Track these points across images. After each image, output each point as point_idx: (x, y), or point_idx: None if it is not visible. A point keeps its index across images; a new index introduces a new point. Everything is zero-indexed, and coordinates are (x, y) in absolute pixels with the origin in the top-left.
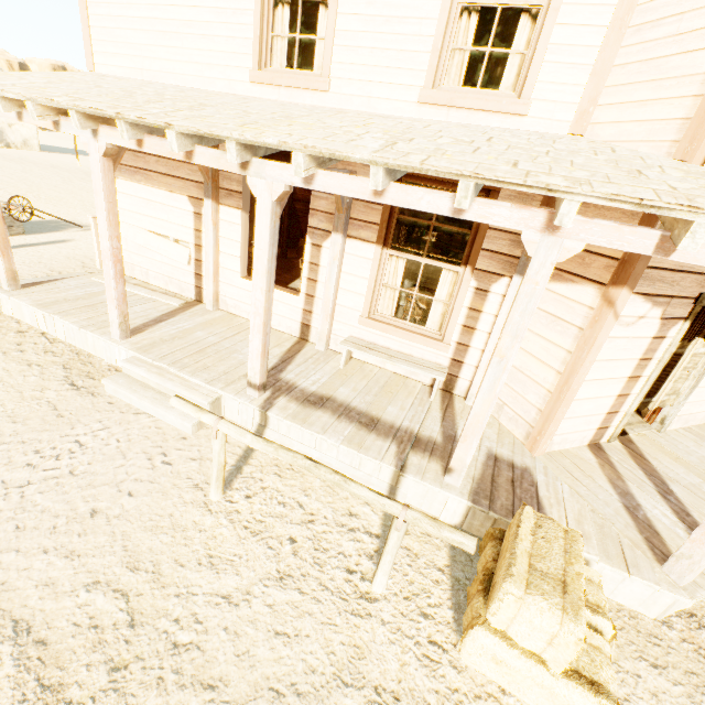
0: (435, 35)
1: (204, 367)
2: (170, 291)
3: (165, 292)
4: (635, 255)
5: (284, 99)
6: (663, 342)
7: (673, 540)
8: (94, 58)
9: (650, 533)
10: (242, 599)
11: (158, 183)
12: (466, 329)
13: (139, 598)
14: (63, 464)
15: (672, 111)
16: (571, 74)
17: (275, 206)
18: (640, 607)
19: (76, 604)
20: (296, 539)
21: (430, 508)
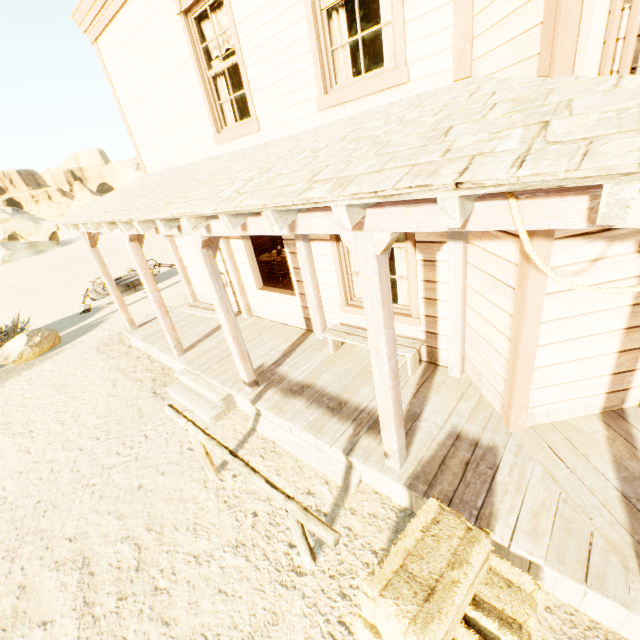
0: (311, 49)
1: (224, 370)
2: None
3: None
4: None
5: (238, 148)
6: None
7: None
8: (144, 165)
9: None
10: (206, 560)
11: None
12: (428, 301)
13: (146, 551)
14: (134, 452)
15: (527, 20)
16: (435, 21)
17: (206, 251)
18: (621, 630)
19: (114, 550)
20: (258, 513)
21: (382, 489)
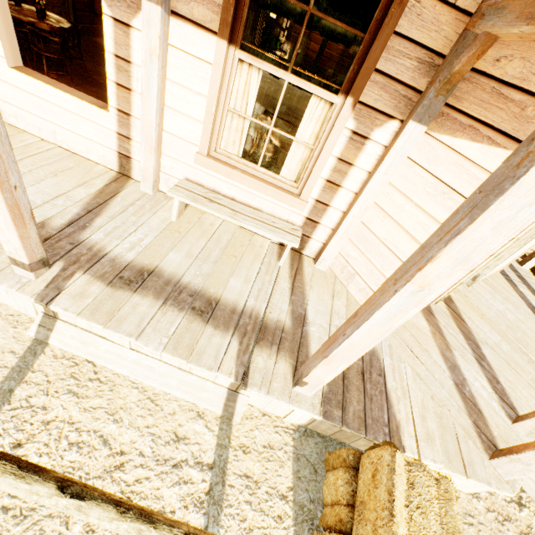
0: None
1: None
2: None
3: None
4: None
5: None
6: None
7: (492, 418)
8: None
9: (476, 415)
10: None
11: None
12: (329, 186)
13: None
14: None
15: None
16: None
17: None
18: (460, 487)
19: None
20: None
21: (274, 410)
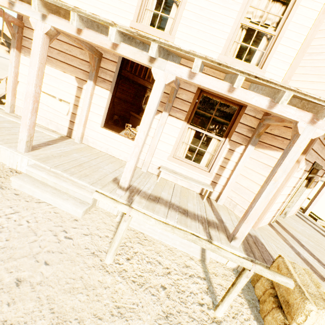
0: (229, 33)
1: (85, 175)
2: (49, 128)
3: (46, 128)
4: (310, 142)
5: None
6: (300, 180)
7: (318, 268)
8: None
9: (310, 265)
10: None
11: (55, 65)
12: (221, 167)
13: None
14: None
15: None
16: (282, 65)
17: (164, 87)
18: None
19: None
20: (165, 286)
21: (221, 259)
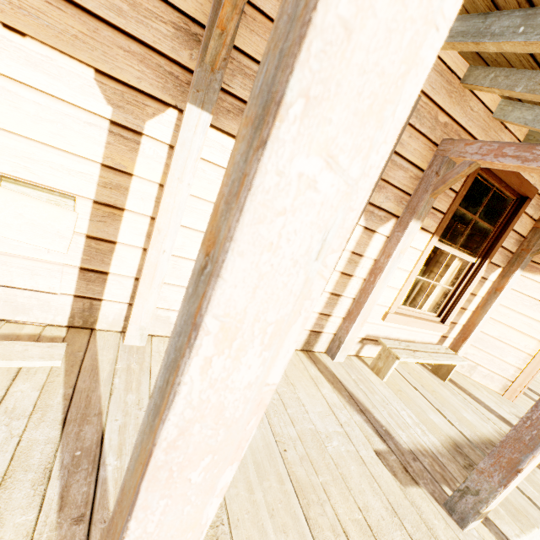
0: None
1: (369, 534)
2: None
3: None
4: None
5: None
6: None
7: None
8: None
9: None
10: None
11: None
12: (461, 310)
13: None
14: None
15: None
16: None
17: None
18: None
19: None
20: None
21: None
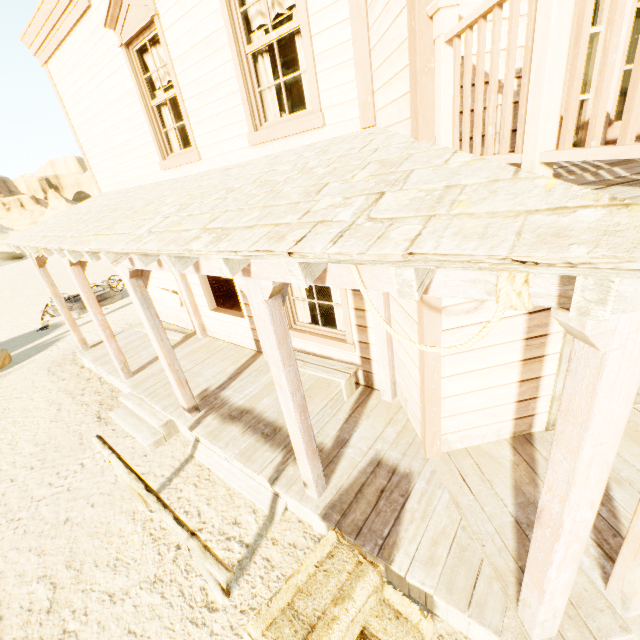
0: (240, 89)
1: (168, 394)
2: (181, 327)
3: (177, 329)
4: None
5: (183, 175)
6: None
7: None
8: (99, 185)
9: None
10: (121, 598)
11: None
12: (360, 328)
13: (61, 590)
14: (67, 482)
15: (402, 86)
16: (342, 74)
17: (136, 281)
18: None
19: (28, 591)
20: (182, 546)
21: (305, 517)
